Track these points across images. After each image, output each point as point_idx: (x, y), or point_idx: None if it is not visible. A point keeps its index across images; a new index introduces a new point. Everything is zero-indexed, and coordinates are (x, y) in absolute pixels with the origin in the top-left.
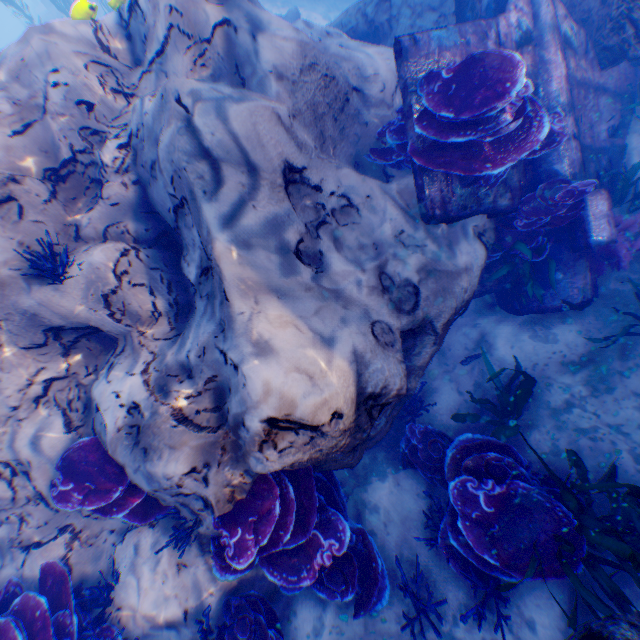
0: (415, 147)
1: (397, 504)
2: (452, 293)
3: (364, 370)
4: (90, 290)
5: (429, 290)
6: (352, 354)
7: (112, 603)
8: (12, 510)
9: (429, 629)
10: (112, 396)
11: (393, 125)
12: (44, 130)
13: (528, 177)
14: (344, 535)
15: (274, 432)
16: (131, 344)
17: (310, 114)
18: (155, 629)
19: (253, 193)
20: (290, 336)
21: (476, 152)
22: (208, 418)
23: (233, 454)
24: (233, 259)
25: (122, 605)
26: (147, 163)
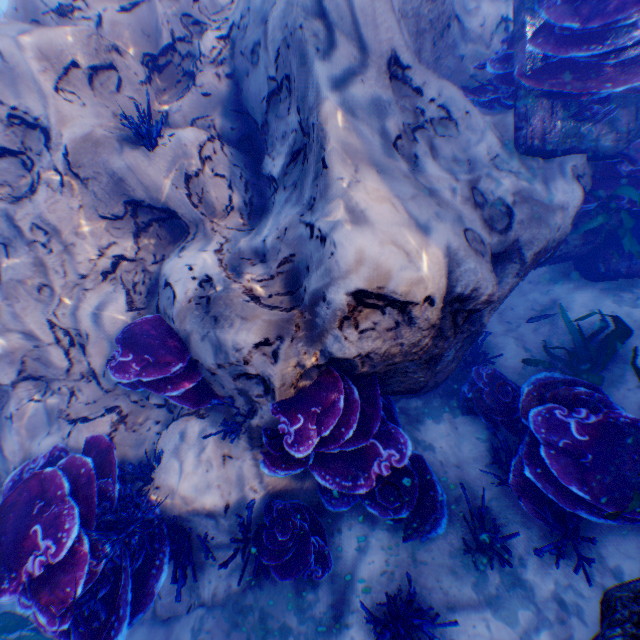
0: (522, 70)
1: (454, 445)
2: (546, 224)
3: (456, 269)
4: (175, 165)
5: (523, 215)
6: (446, 249)
7: (152, 484)
8: (65, 382)
9: (489, 566)
10: (184, 269)
11: (495, 55)
12: (149, 12)
13: (638, 123)
14: (406, 449)
15: (357, 310)
16: (204, 232)
17: (414, 26)
18: (193, 516)
19: (362, 69)
20: (387, 213)
21: (594, 75)
22: (280, 301)
23: (307, 333)
24: (339, 121)
25: (162, 487)
26: (247, 48)
